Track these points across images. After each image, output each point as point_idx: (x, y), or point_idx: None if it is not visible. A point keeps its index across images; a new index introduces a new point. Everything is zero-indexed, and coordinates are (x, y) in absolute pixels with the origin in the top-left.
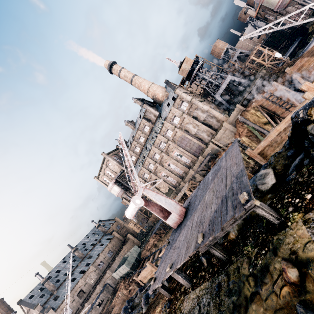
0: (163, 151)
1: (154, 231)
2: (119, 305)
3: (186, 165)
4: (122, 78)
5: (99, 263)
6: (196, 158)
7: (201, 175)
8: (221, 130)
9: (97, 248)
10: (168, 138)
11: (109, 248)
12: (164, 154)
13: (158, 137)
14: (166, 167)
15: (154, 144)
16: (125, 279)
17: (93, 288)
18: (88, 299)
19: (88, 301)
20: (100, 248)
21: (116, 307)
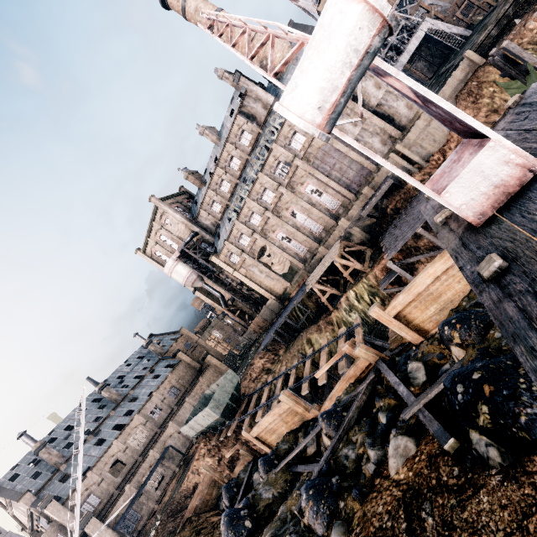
0: (281, 183)
1: (261, 346)
2: (203, 495)
3: (330, 212)
4: (191, 18)
5: (153, 409)
6: (354, 196)
7: (364, 231)
8: (420, 121)
9: (147, 384)
10: (295, 153)
11: (172, 382)
12: (285, 191)
13: (272, 150)
14: (286, 220)
15: (264, 169)
16: (209, 437)
17: (143, 455)
18: (132, 477)
19: (131, 482)
20: (153, 382)
21: (195, 499)
